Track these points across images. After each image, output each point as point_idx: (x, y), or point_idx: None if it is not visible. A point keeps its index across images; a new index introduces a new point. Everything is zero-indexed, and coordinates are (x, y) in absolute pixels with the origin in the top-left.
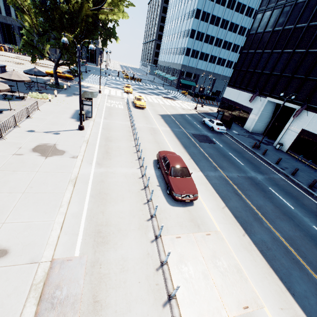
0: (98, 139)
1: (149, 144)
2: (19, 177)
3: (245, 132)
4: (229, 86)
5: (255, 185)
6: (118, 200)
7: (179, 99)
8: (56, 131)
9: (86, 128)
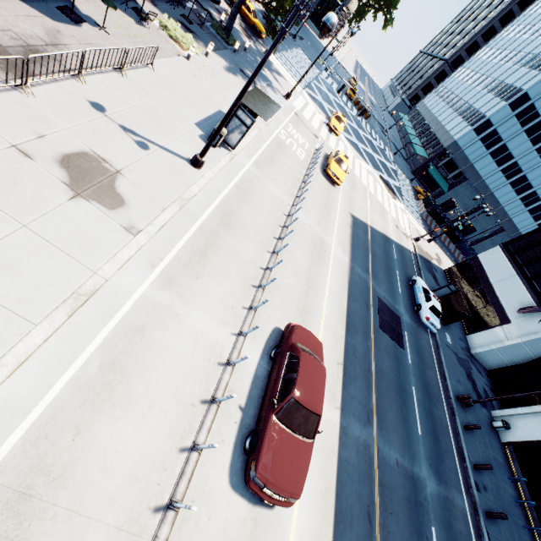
0: (210, 208)
1: (293, 279)
2: None
3: (465, 348)
4: (503, 248)
5: (413, 507)
6: (134, 409)
7: (402, 199)
8: (145, 138)
9: (207, 166)
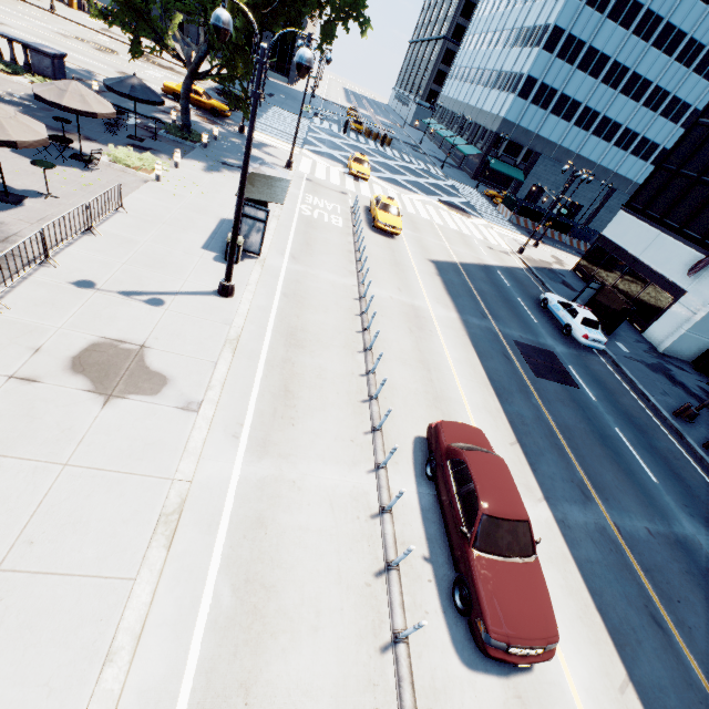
0: (267, 335)
1: (405, 370)
2: (2, 485)
3: (649, 350)
4: (628, 210)
5: (701, 579)
6: (300, 626)
7: (479, 213)
8: (154, 292)
9: (239, 288)
